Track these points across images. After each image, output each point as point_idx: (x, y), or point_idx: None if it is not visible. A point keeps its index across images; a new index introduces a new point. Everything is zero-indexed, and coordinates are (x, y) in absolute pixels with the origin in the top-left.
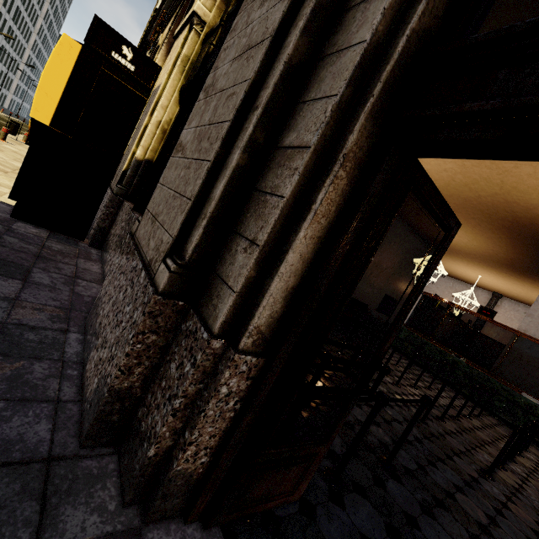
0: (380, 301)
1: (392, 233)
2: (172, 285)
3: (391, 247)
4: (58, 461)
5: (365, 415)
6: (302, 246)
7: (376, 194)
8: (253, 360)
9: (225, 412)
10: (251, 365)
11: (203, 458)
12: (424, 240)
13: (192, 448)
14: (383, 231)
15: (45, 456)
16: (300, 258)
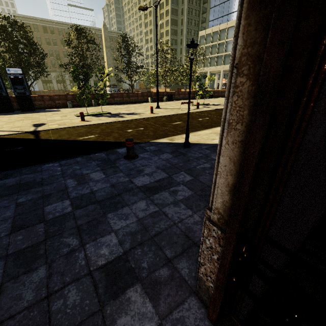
0: None
1: None
2: None
3: None
4: (196, 246)
5: None
6: (228, 150)
7: (274, 77)
8: (218, 231)
9: (213, 260)
10: (218, 235)
11: (211, 283)
12: None
13: (203, 268)
14: (295, 115)
15: (194, 241)
16: (230, 161)
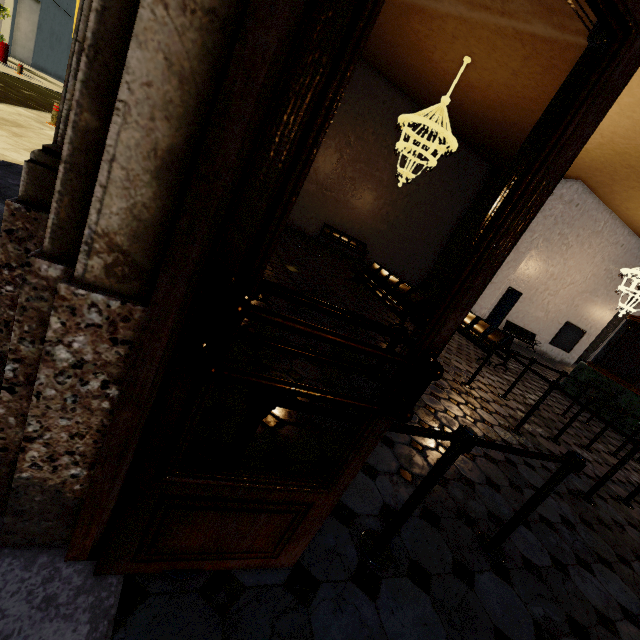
0: (556, 330)
1: (588, 230)
2: (40, 188)
3: (583, 251)
4: None
5: (478, 471)
6: (164, 31)
7: None
8: (111, 304)
9: (86, 397)
10: (112, 314)
11: (73, 468)
12: None
13: (38, 447)
14: None
15: None
16: (168, 70)
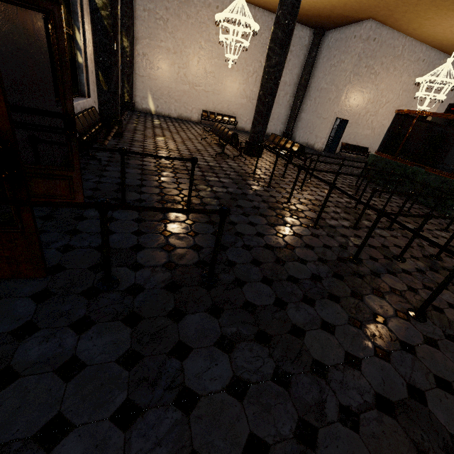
0: (384, 141)
1: (389, 57)
2: None
3: (389, 75)
4: None
5: (213, 195)
6: None
7: None
8: None
9: None
10: None
11: None
12: (444, 51)
13: None
14: None
15: None
16: None
